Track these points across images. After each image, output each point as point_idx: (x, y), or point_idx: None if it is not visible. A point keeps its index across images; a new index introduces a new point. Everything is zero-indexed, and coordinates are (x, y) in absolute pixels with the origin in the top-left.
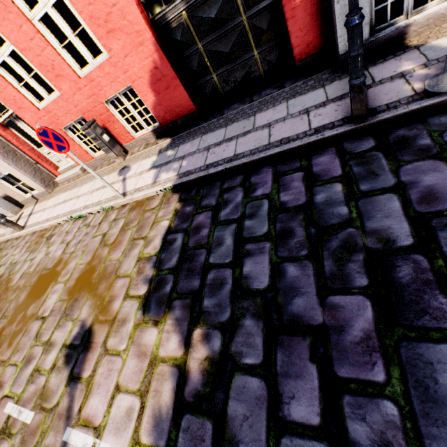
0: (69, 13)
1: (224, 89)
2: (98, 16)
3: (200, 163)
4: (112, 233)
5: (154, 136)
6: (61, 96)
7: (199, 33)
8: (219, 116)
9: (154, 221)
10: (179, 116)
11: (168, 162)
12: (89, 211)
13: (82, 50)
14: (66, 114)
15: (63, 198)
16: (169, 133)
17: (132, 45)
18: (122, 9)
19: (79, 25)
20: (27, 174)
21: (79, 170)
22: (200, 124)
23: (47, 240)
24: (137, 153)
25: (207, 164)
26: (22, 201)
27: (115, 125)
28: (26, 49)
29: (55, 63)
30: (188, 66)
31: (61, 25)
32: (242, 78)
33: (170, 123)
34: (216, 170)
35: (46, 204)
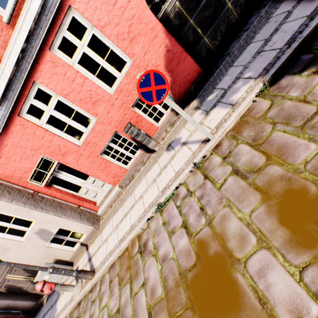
0: (58, 120)
1: (214, 46)
2: (122, 32)
3: (272, 54)
4: (247, 159)
5: (174, 114)
6: (98, 121)
7: (189, 12)
8: (227, 56)
9: (299, 100)
10: (190, 83)
11: (223, 94)
12: (176, 186)
13: (111, 70)
14: (102, 137)
15: (119, 216)
16: (186, 103)
17: (148, 41)
18: (139, 17)
19: (65, 124)
20: (75, 219)
21: (118, 187)
22: (214, 73)
23: (143, 252)
24: (170, 132)
25: (283, 45)
26: (70, 258)
27: (142, 123)
28: (69, 92)
29: (92, 92)
30: (186, 41)
31: (94, 57)
32: (225, 28)
33: (185, 93)
34: (311, 27)
35: (102, 237)
